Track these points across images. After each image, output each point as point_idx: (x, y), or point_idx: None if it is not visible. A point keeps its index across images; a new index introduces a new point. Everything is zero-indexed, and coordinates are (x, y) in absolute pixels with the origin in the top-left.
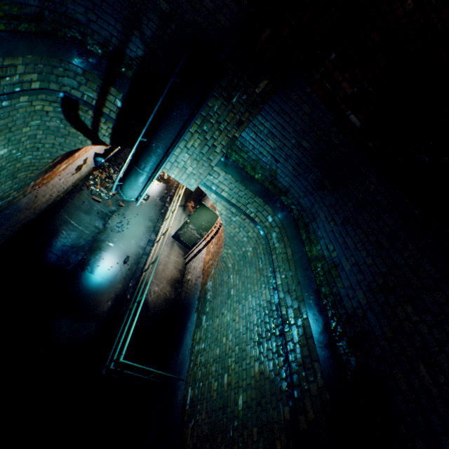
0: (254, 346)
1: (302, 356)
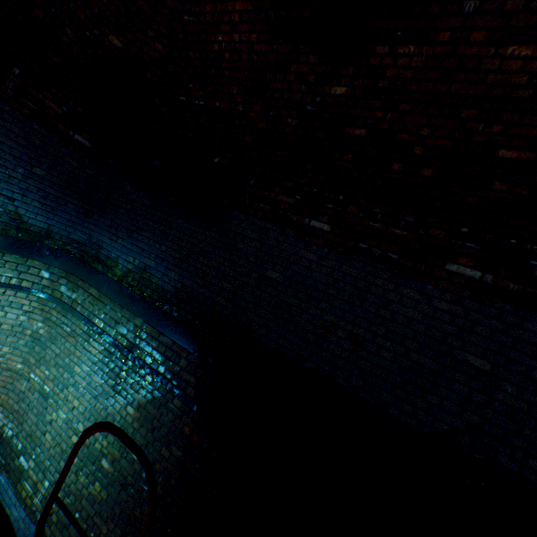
0: (116, 399)
1: (162, 353)
